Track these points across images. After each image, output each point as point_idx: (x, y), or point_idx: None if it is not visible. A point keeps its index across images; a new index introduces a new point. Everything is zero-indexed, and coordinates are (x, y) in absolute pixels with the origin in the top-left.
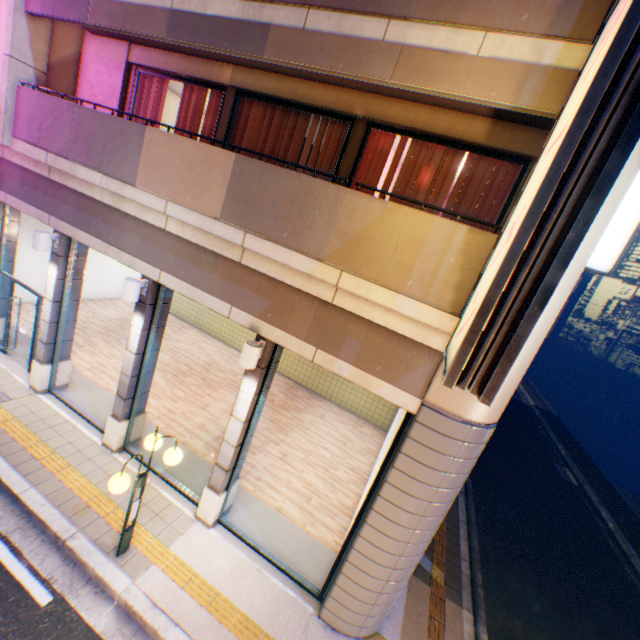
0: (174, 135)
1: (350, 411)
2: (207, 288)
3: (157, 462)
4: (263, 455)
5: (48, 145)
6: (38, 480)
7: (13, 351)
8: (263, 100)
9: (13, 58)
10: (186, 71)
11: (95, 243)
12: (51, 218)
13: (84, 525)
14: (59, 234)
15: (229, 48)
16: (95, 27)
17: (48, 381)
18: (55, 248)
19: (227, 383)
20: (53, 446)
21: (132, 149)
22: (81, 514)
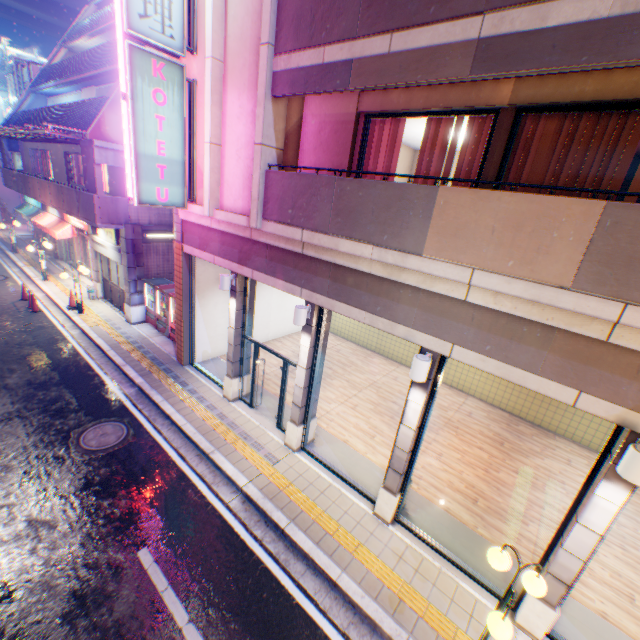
0: (483, 191)
1: (594, 451)
2: (530, 367)
3: (432, 537)
4: (533, 525)
5: (302, 222)
6: (342, 562)
7: (255, 404)
8: (562, 110)
9: (262, 145)
10: (437, 103)
11: (356, 314)
12: (301, 290)
13: (409, 627)
14: (310, 305)
15: (590, 61)
16: (355, 90)
17: (300, 439)
18: (306, 318)
19: (440, 422)
20: (334, 517)
21: (414, 214)
22: (399, 611)
